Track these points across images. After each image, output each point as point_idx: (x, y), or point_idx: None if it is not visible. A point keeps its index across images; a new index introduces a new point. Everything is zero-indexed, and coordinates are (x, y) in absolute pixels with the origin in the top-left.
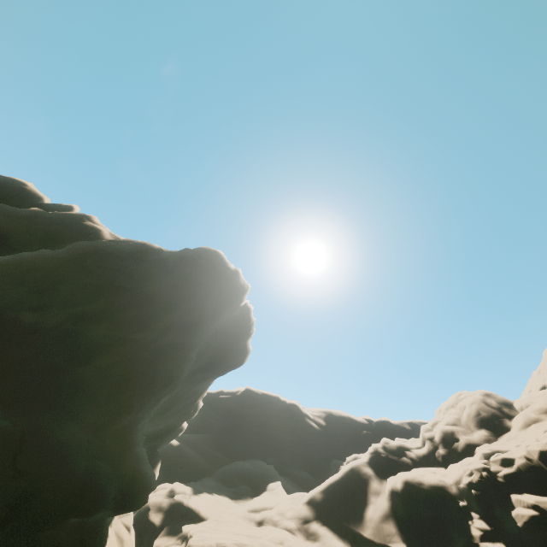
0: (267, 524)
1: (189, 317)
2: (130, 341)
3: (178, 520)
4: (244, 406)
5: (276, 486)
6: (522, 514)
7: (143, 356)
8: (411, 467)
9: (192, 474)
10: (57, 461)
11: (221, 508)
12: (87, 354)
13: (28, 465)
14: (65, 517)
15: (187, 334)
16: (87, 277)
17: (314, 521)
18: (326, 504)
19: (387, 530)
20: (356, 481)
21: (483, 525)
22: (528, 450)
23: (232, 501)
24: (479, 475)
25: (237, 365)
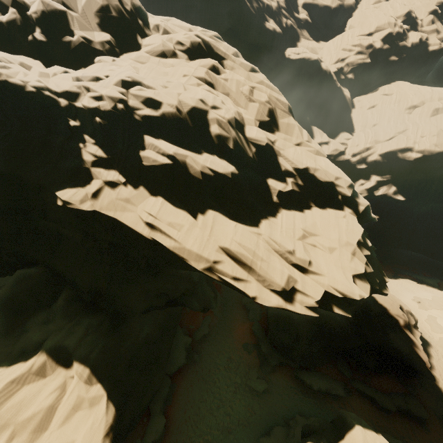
0: None
1: None
2: None
3: None
4: None
5: None
6: (156, 159)
7: None
8: None
9: None
10: None
11: None
12: None
13: None
14: None
15: None
16: None
17: None
18: None
19: None
20: None
21: (100, 152)
22: (180, 101)
23: None
24: (113, 106)
25: None
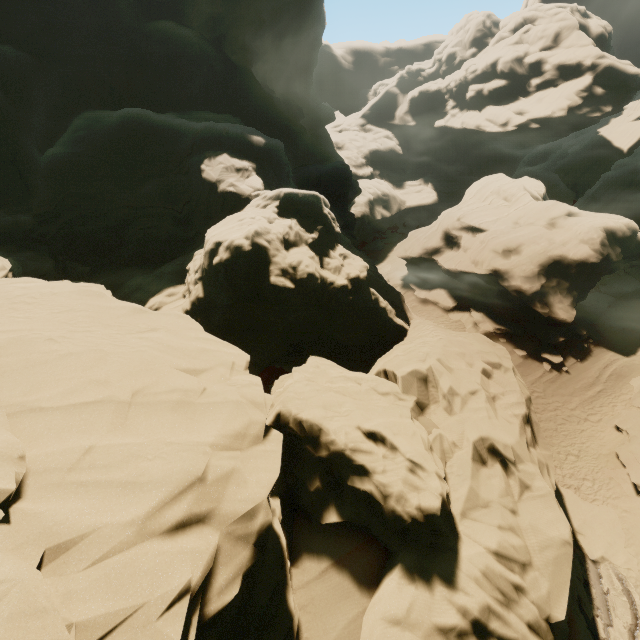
0: (345, 131)
1: (317, 12)
2: (300, 43)
3: None
4: None
5: (337, 114)
6: (470, 94)
7: (306, 51)
8: (423, 83)
9: None
10: (313, 109)
11: None
12: (288, 58)
13: (306, 112)
14: (323, 125)
15: (319, 27)
16: (269, 1)
17: (367, 125)
18: (372, 116)
19: (406, 119)
20: (389, 99)
21: (452, 103)
22: (486, 62)
23: None
24: (459, 80)
25: None
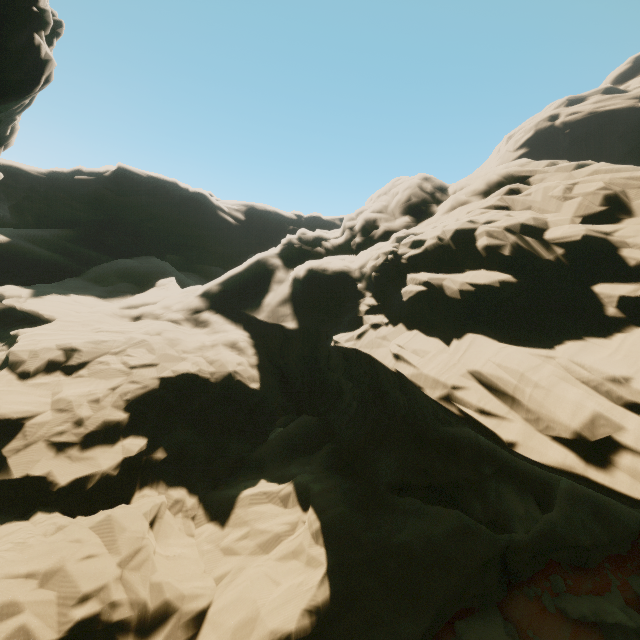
0: (147, 318)
1: None
2: None
3: (12, 325)
4: (121, 193)
5: (168, 282)
6: (411, 290)
7: None
8: (324, 256)
9: (51, 276)
10: None
11: (79, 308)
12: None
13: None
14: None
15: None
16: None
17: (206, 311)
18: (224, 295)
19: (282, 312)
20: (262, 272)
21: (372, 302)
22: (444, 231)
23: (100, 300)
24: (385, 259)
25: (13, 88)
